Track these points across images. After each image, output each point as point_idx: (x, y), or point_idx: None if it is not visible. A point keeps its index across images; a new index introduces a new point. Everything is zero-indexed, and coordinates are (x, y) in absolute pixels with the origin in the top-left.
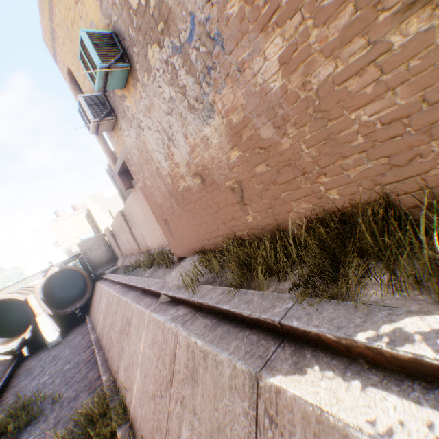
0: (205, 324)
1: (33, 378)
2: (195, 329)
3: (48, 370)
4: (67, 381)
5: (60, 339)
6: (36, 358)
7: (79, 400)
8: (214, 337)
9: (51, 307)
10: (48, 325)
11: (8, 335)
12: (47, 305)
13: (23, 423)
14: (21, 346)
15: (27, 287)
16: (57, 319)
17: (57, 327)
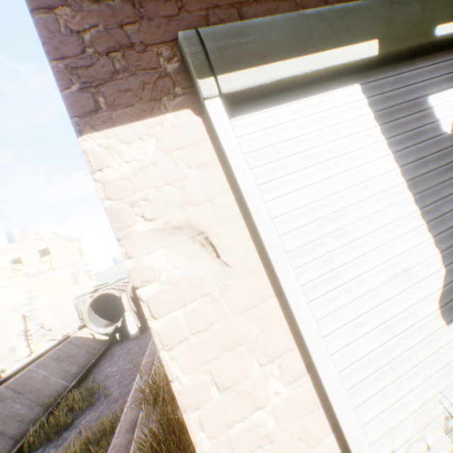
0: (132, 418)
1: (110, 364)
2: (126, 418)
3: (119, 361)
4: (121, 380)
5: (138, 334)
6: (120, 345)
7: (115, 405)
8: (119, 442)
9: (136, 305)
10: (131, 320)
11: (111, 318)
12: (134, 303)
13: (85, 405)
14: (115, 332)
15: (129, 281)
16: (140, 316)
17: (138, 323)
